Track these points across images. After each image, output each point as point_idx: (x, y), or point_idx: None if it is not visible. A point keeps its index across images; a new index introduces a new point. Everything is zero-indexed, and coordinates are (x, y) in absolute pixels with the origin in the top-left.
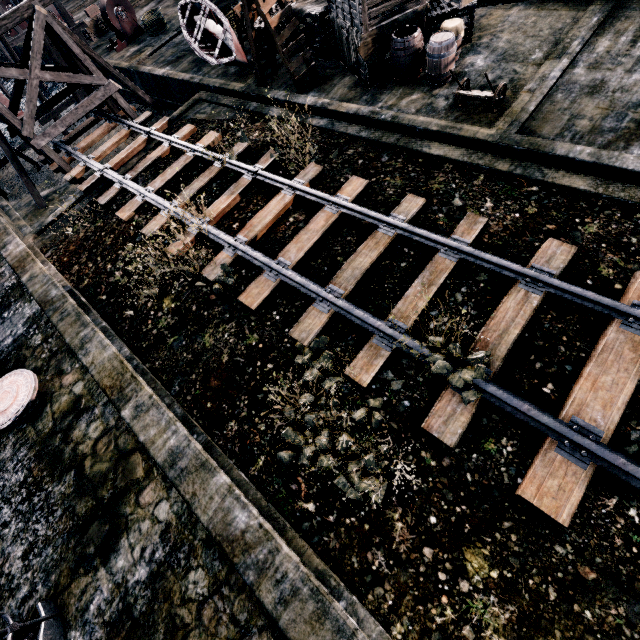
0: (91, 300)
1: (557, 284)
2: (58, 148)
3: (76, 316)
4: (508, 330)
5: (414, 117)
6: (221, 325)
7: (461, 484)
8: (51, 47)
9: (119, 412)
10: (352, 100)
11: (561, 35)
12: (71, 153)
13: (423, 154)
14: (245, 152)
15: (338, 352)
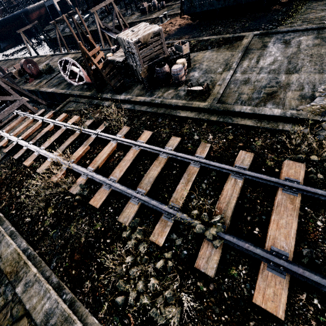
0: (6, 214)
1: (248, 173)
2: None
3: None
4: (230, 201)
5: (170, 100)
6: (80, 219)
7: (222, 300)
8: None
9: (14, 289)
10: (142, 95)
11: (228, 61)
12: (1, 133)
13: (177, 116)
14: (92, 124)
15: (144, 227)
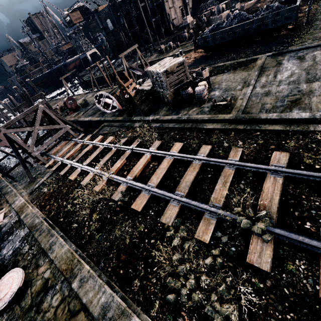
0: (55, 222)
1: (287, 170)
2: (42, 155)
3: (48, 231)
4: (273, 197)
5: (196, 116)
6: (123, 223)
7: (283, 297)
8: (43, 118)
9: (70, 285)
10: (168, 115)
11: (245, 79)
12: (48, 156)
13: (204, 129)
14: (126, 142)
15: (188, 225)
